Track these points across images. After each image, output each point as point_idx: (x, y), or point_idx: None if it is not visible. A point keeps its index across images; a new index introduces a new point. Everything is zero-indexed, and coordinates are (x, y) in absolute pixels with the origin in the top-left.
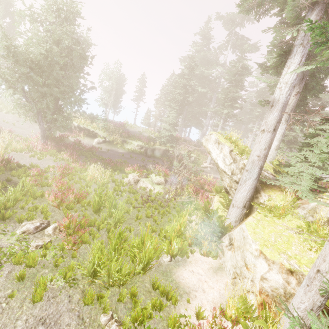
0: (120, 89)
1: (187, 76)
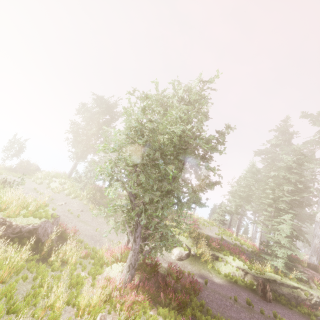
0: None
1: (297, 171)
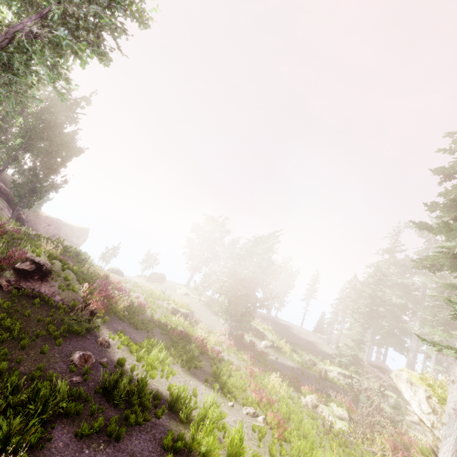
0: (289, 283)
1: (374, 286)
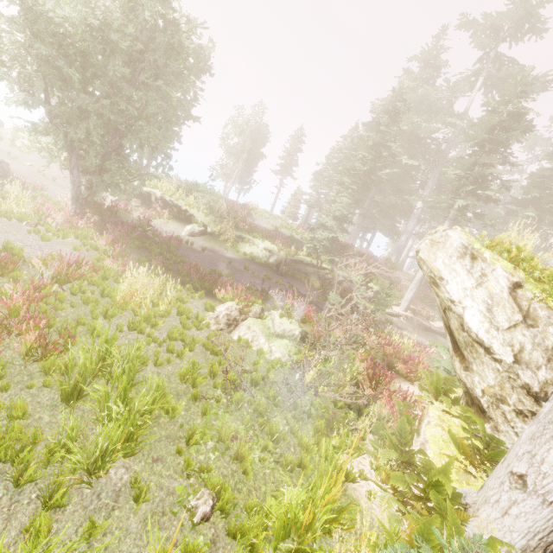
0: (256, 151)
1: (385, 128)
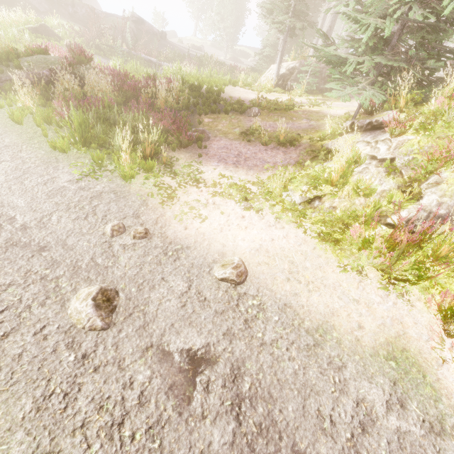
0: None
1: None
